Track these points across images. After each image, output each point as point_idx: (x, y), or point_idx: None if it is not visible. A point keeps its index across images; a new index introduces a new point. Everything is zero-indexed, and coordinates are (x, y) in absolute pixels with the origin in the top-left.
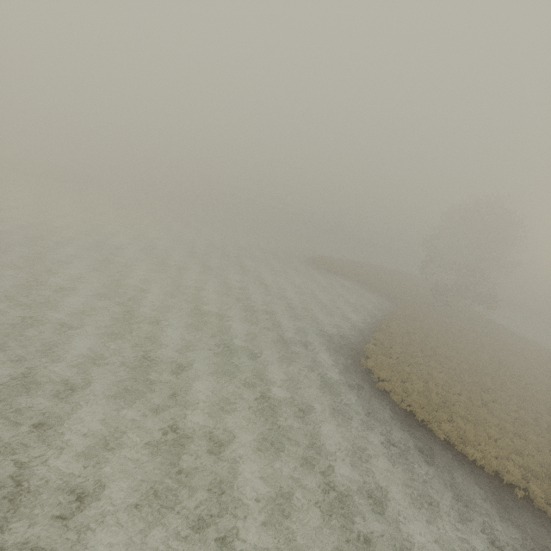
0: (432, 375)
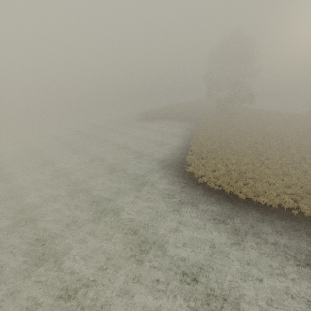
0: (229, 159)
